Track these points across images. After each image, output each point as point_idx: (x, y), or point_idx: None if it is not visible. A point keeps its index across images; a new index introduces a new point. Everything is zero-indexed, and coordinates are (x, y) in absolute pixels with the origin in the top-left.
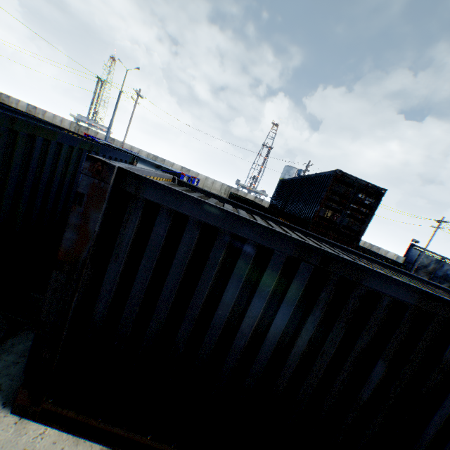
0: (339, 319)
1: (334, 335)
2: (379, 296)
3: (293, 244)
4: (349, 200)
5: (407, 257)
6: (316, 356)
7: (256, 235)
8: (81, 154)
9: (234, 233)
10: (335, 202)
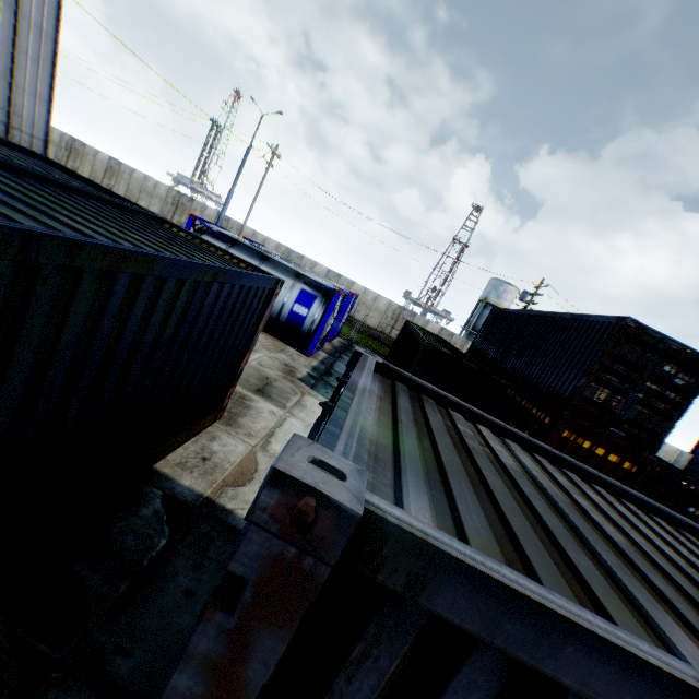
0: None
1: None
2: None
3: None
4: (644, 374)
5: (696, 455)
6: None
7: None
8: (195, 289)
9: None
10: (616, 376)
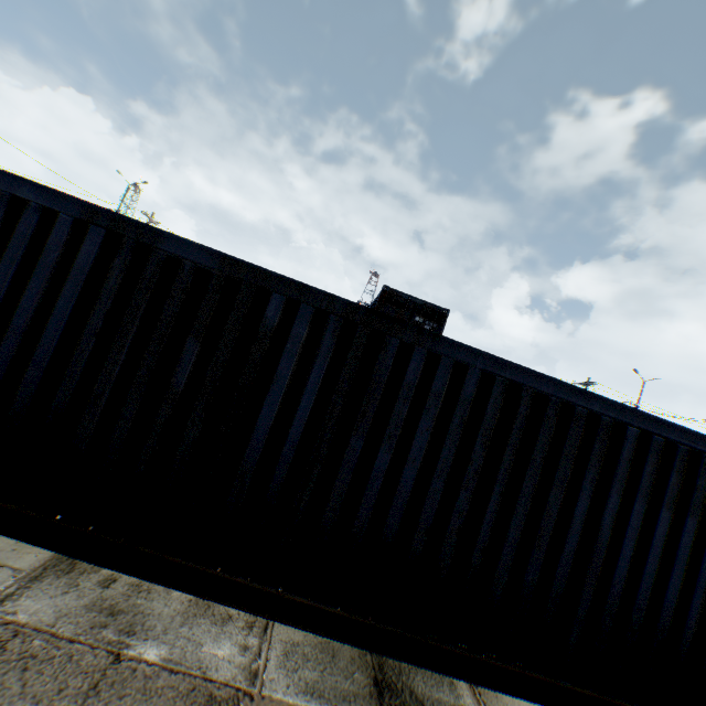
0: (138, 289)
1: (134, 309)
2: (180, 262)
3: (80, 205)
4: None
5: None
6: (115, 335)
7: (39, 196)
8: None
9: (13, 194)
10: None
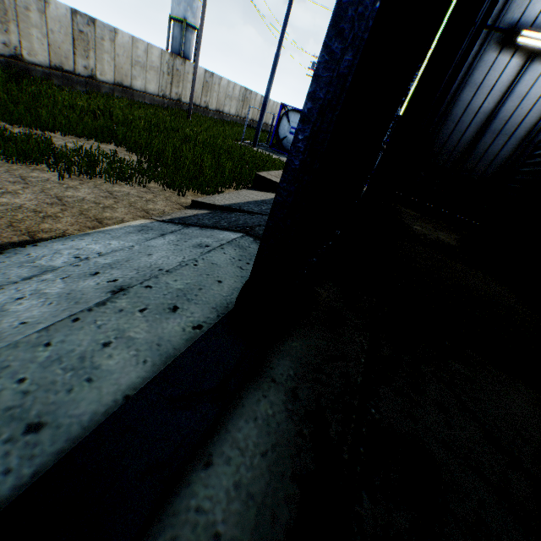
0: None
1: None
2: None
3: None
4: None
5: None
6: None
7: None
8: None
9: None
10: None
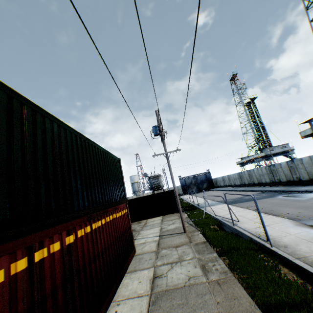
0: None
1: None
2: None
3: None
4: None
5: (181, 184)
6: None
7: None
8: None
9: None
10: None
